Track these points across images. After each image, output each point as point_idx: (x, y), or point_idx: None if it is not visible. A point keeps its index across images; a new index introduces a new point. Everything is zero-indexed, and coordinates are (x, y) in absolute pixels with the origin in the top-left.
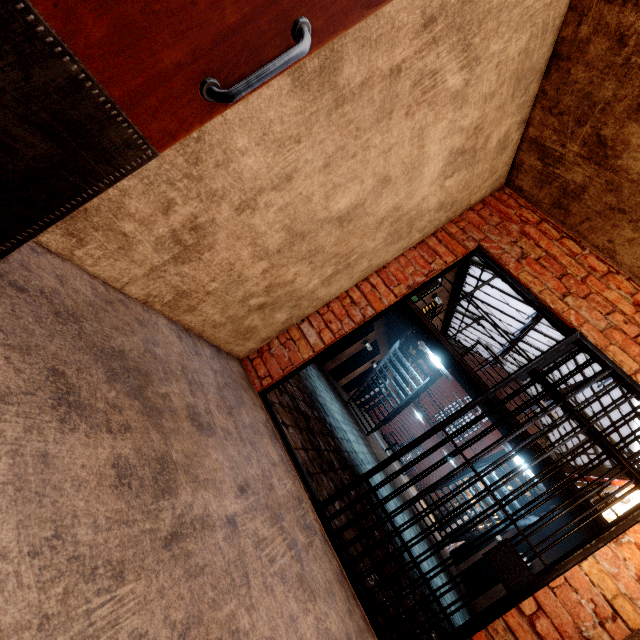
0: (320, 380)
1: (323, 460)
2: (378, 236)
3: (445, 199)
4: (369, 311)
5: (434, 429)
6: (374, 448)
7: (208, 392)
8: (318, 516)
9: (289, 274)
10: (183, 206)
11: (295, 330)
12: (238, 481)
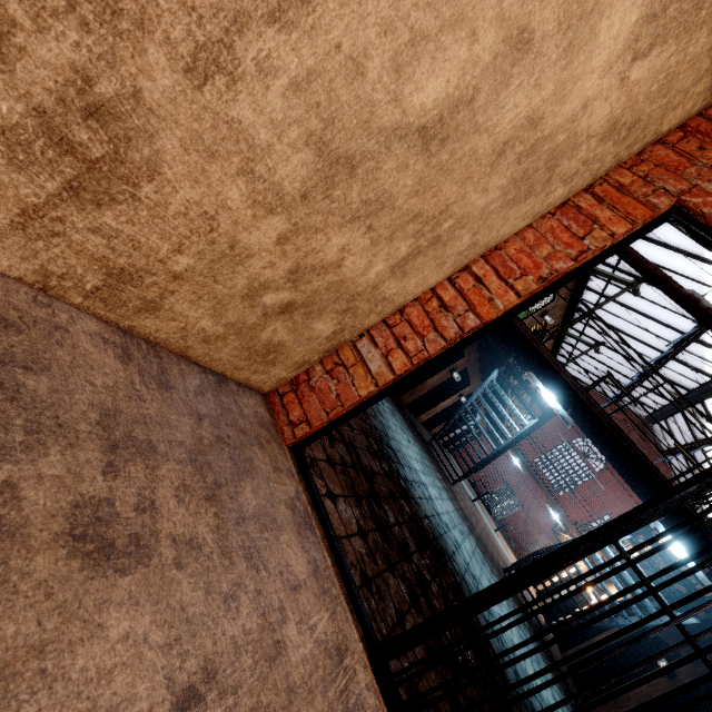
0: (395, 417)
1: (391, 544)
2: (493, 183)
3: (621, 113)
4: (470, 320)
5: (596, 540)
6: (461, 501)
7: (163, 461)
8: (374, 674)
9: (330, 249)
10: (39, 36)
11: (348, 350)
12: (181, 677)
